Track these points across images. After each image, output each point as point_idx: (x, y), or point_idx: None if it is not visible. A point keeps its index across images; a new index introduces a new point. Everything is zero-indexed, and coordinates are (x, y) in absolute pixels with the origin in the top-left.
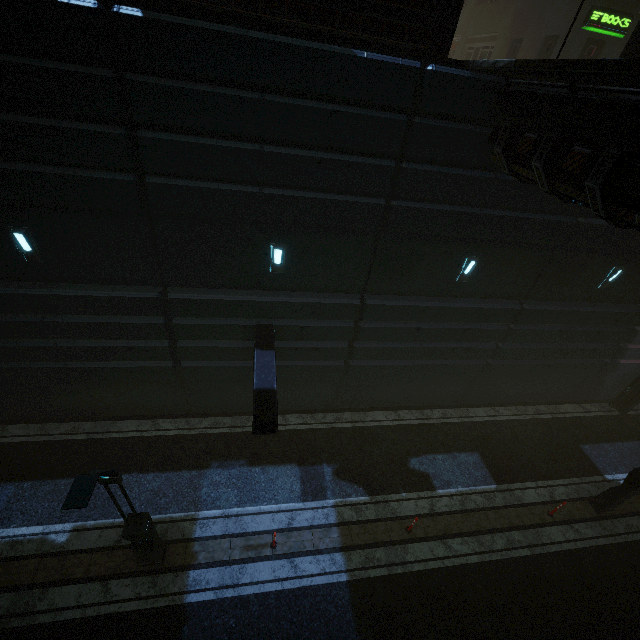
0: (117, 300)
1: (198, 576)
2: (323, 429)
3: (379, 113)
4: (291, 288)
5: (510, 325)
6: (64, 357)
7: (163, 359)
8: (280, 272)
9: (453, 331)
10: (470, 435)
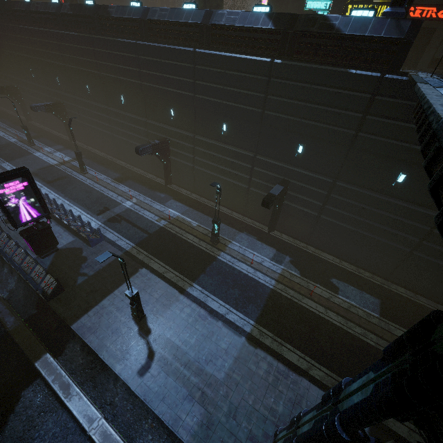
0: (240, 154)
1: (224, 254)
2: (296, 246)
3: (357, 94)
4: (302, 166)
5: (433, 229)
6: (217, 172)
7: (245, 183)
8: (300, 157)
9: (386, 217)
10: (382, 292)
